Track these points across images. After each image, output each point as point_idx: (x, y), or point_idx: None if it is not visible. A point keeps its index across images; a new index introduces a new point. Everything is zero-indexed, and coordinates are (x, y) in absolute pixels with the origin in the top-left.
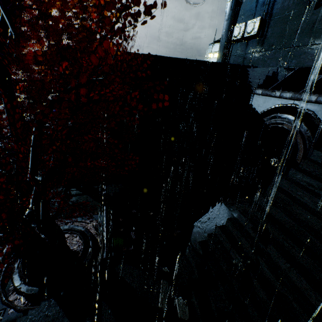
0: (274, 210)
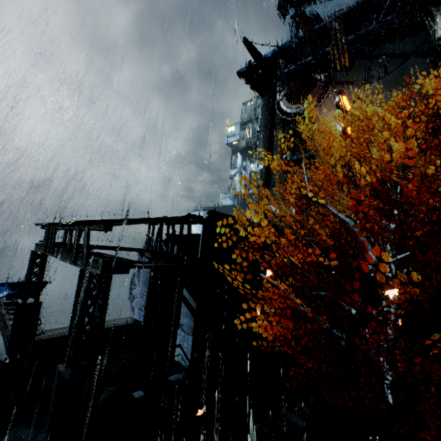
0: None
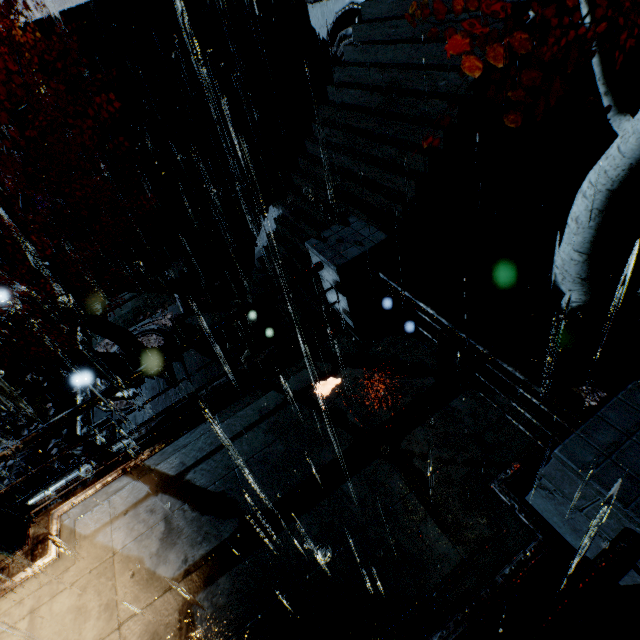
0: (303, 183)
